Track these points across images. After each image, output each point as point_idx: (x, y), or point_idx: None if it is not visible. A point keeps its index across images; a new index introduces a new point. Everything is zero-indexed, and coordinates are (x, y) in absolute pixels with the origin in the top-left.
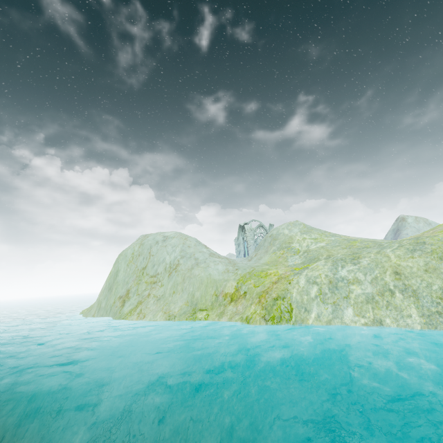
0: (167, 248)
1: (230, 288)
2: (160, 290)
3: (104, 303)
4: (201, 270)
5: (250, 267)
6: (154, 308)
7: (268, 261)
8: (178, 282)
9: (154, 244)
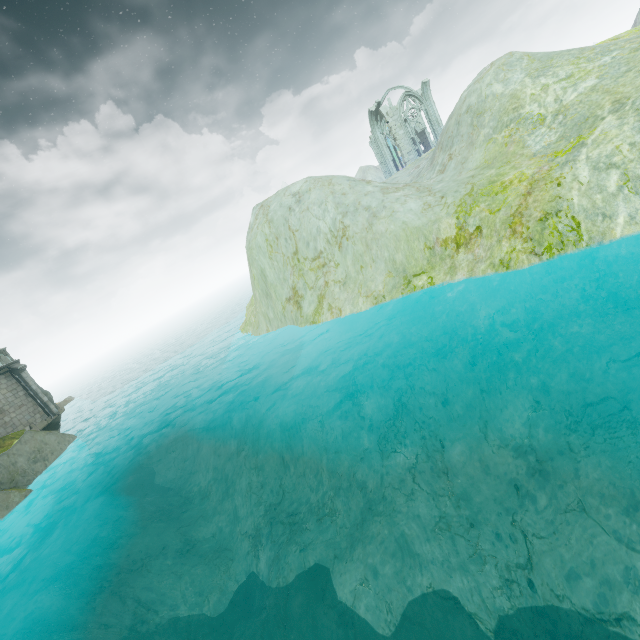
0: (312, 212)
1: (449, 231)
2: (339, 272)
3: (271, 314)
4: (385, 222)
5: (463, 184)
6: (346, 296)
7: (486, 161)
8: (361, 253)
9: (287, 214)
